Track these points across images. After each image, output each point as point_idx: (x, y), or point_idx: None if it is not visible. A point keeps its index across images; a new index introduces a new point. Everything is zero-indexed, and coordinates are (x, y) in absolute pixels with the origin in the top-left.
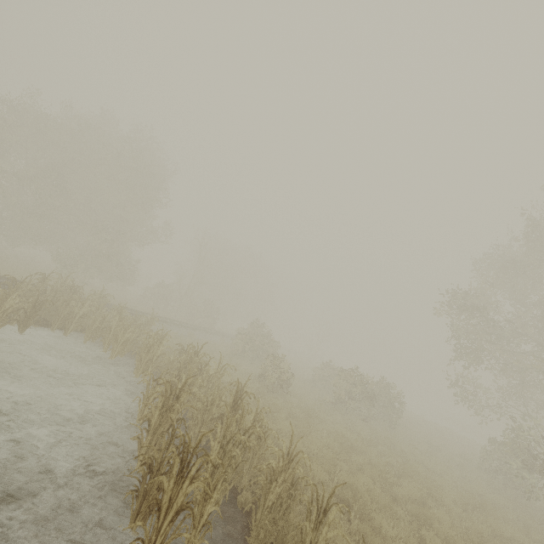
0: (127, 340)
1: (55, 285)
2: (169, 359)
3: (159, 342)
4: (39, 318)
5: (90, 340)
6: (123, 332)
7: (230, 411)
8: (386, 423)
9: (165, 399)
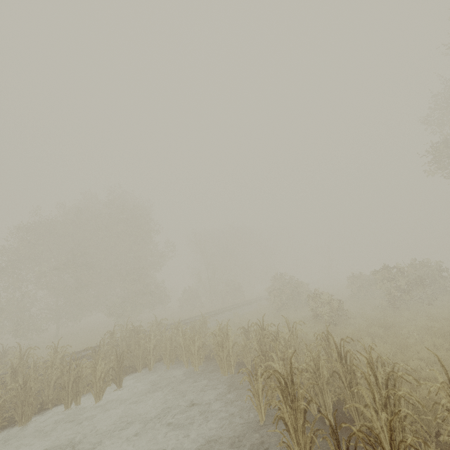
0: (199, 348)
1: (122, 335)
2: (242, 345)
3: (226, 336)
4: (124, 368)
5: (170, 363)
6: (192, 343)
7: (341, 366)
8: (448, 296)
9: (284, 390)
